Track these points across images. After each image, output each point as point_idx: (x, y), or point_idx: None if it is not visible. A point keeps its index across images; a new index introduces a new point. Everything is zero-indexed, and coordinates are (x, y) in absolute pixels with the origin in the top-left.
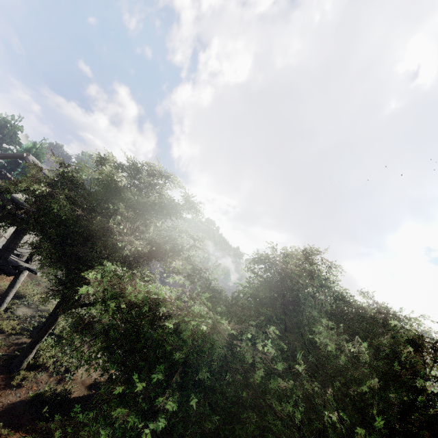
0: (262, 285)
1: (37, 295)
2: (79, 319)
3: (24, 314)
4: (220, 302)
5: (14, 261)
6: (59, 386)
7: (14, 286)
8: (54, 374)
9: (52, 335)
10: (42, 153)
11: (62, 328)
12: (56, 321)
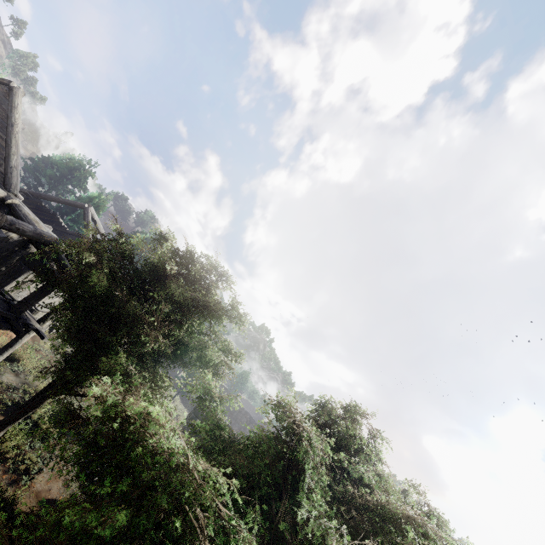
0: (271, 433)
1: (32, 364)
2: (69, 409)
3: (8, 382)
4: (221, 439)
5: (26, 318)
6: (9, 488)
7: (13, 345)
8: (10, 470)
9: (28, 418)
10: (104, 206)
11: (42, 414)
12: (41, 404)
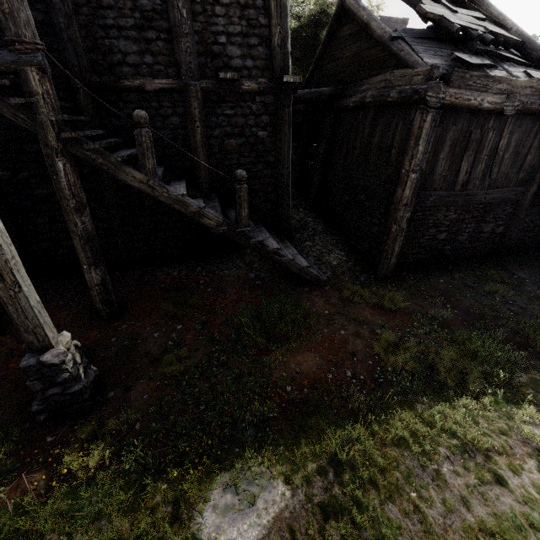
0: None
1: None
2: None
3: None
4: None
5: None
6: None
7: None
8: None
9: None
10: None
11: None
12: None
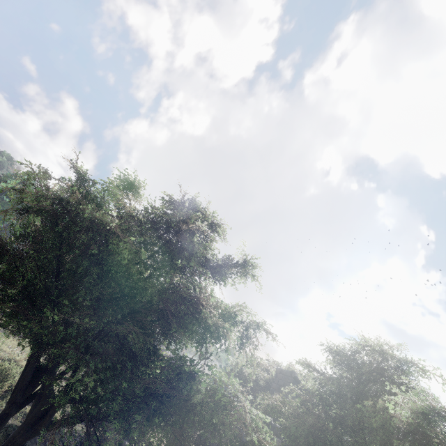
0: None
1: None
2: None
3: None
4: None
5: None
6: None
7: None
8: None
9: None
10: None
11: None
12: None
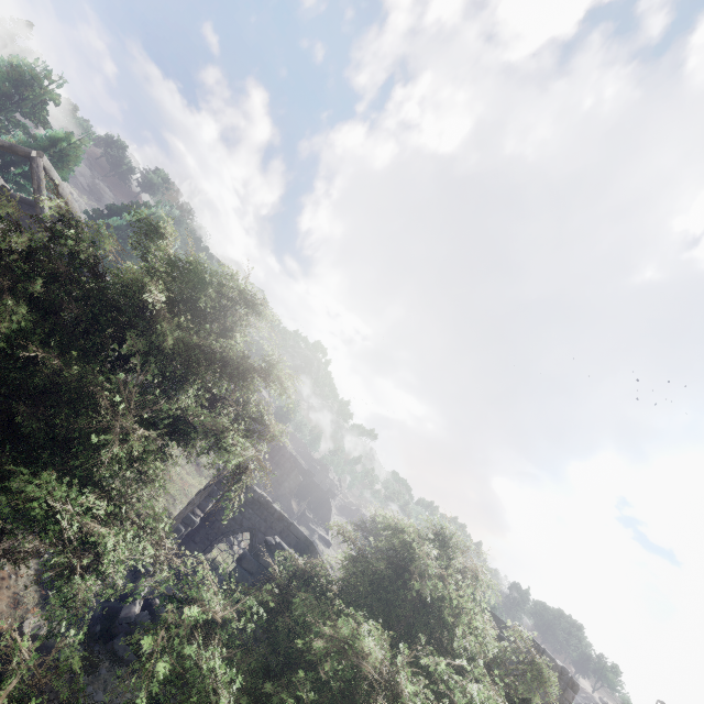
0: None
1: None
2: None
3: None
4: None
5: None
6: None
7: None
8: None
9: None
10: (76, 156)
11: None
12: None
